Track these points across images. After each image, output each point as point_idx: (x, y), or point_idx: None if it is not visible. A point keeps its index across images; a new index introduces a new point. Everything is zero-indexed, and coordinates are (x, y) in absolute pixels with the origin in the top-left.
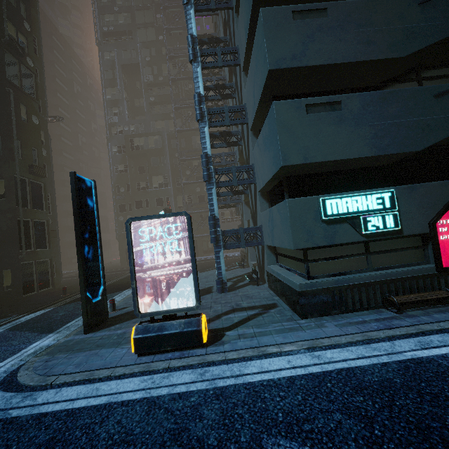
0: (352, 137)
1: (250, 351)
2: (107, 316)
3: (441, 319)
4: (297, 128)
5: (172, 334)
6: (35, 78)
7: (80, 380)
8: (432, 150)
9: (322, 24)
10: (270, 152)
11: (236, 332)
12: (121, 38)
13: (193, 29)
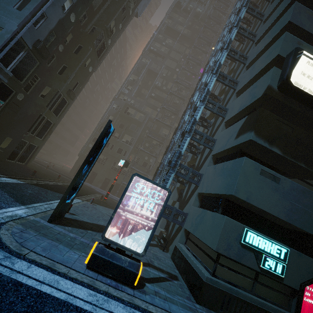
0: (278, 202)
1: (164, 312)
2: (64, 215)
3: None
4: (251, 179)
5: (118, 266)
6: (105, 50)
7: (45, 265)
8: None
9: (288, 134)
10: (225, 179)
11: (153, 287)
12: (157, 57)
13: (210, 86)
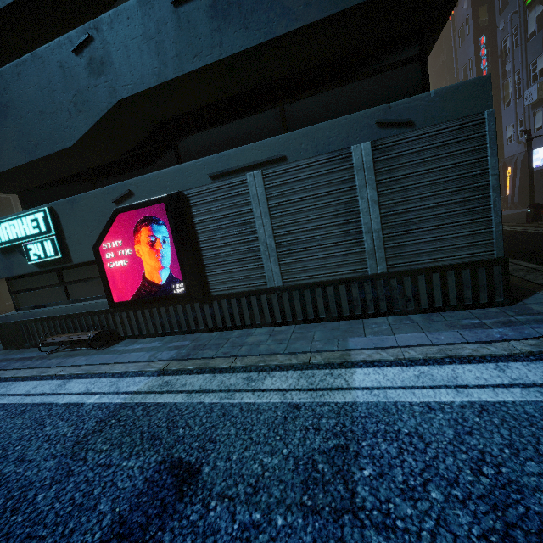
0: (0, 141)
1: None
2: None
3: (38, 366)
4: None
5: None
6: None
7: None
8: (169, 126)
9: None
10: None
11: None
12: None
13: None
